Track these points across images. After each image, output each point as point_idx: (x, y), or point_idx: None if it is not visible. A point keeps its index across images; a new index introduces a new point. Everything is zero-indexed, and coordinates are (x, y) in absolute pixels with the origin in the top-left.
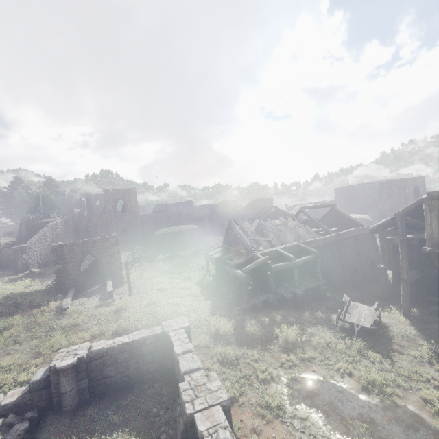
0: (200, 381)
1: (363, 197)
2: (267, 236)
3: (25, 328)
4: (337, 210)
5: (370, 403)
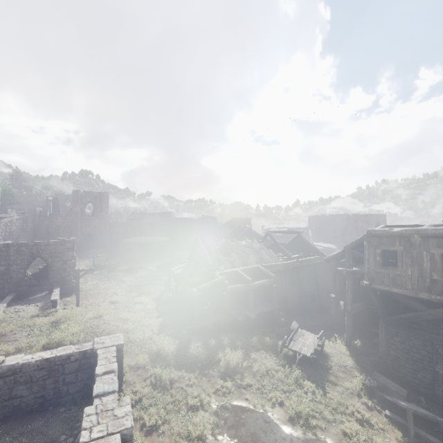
0: (109, 405)
1: (333, 227)
2: (230, 256)
3: None
4: (303, 238)
5: (292, 435)
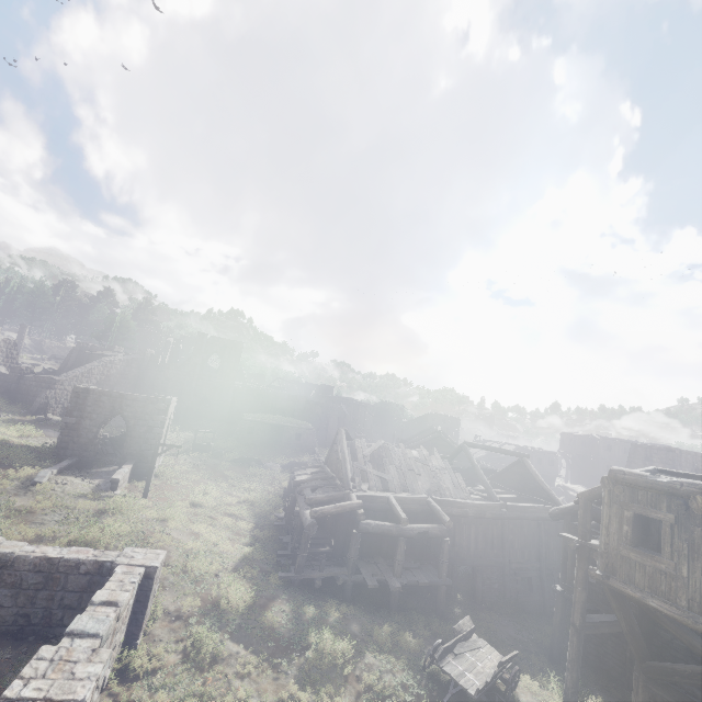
0: (76, 654)
1: (607, 461)
2: (385, 471)
3: None
4: (527, 466)
5: None
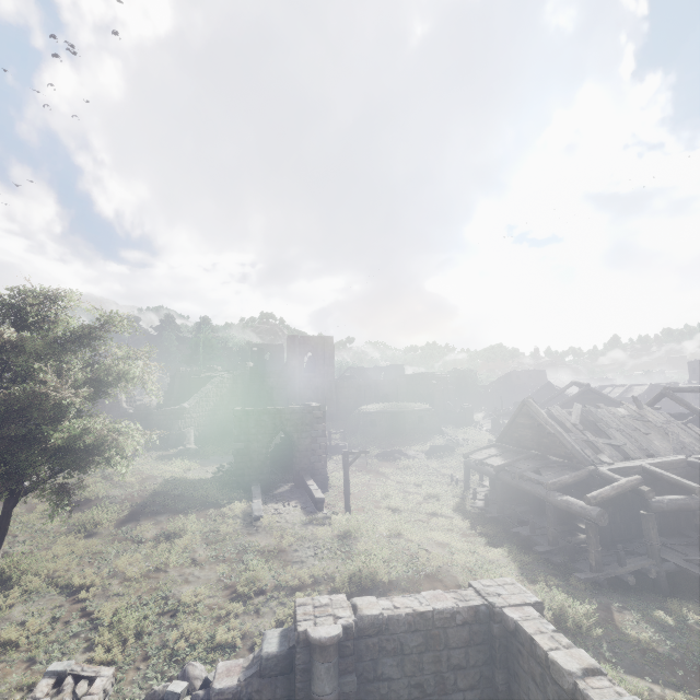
0: None
1: None
2: (609, 437)
3: (203, 540)
4: None
5: None
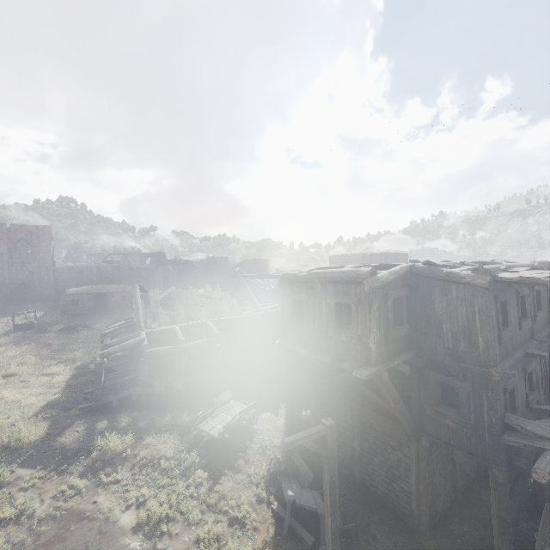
0: None
1: None
2: (174, 310)
3: None
4: None
5: (120, 549)
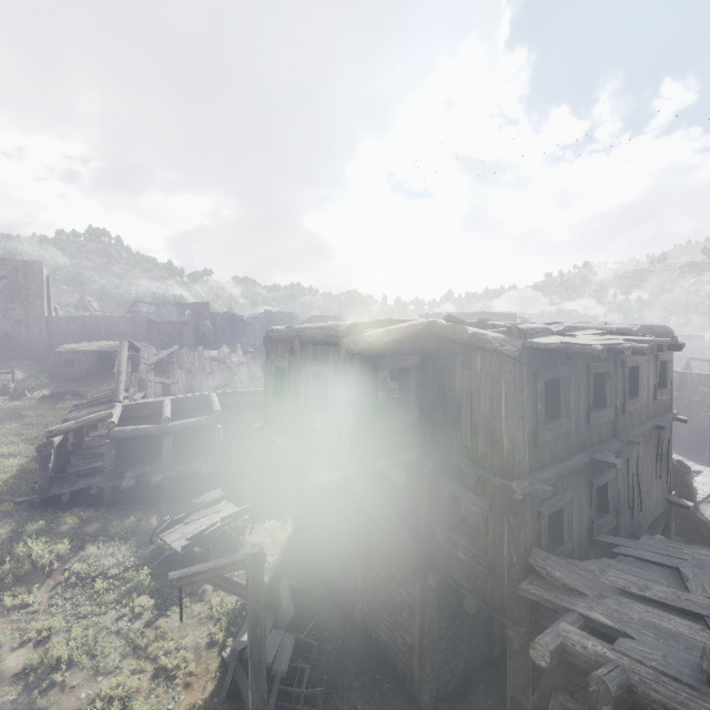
0: None
1: None
2: (170, 377)
3: None
4: None
5: None
